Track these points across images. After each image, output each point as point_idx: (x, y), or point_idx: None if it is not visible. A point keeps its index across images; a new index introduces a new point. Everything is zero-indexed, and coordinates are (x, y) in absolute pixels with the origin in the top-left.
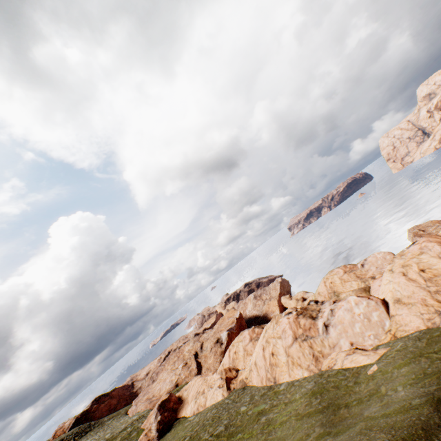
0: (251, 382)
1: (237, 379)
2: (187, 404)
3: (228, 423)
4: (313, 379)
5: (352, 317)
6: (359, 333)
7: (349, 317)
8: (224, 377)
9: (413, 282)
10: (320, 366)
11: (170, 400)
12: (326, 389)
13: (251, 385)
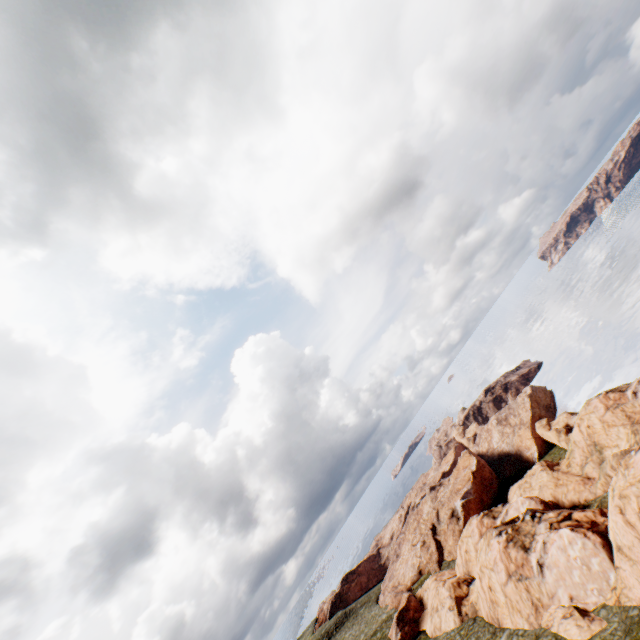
0: (480, 612)
1: (468, 598)
2: (427, 616)
3: None
4: None
5: (567, 560)
6: (579, 583)
7: (564, 559)
8: (452, 595)
9: (631, 528)
10: (539, 620)
11: (408, 607)
12: None
13: (481, 616)
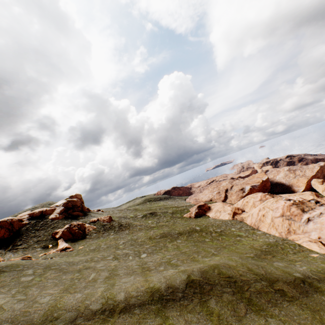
0: (246, 221)
1: (240, 215)
2: (211, 212)
3: (222, 230)
4: (277, 239)
5: None
6: None
7: None
8: (233, 211)
9: None
10: (287, 236)
11: (204, 206)
12: (276, 246)
13: (245, 222)
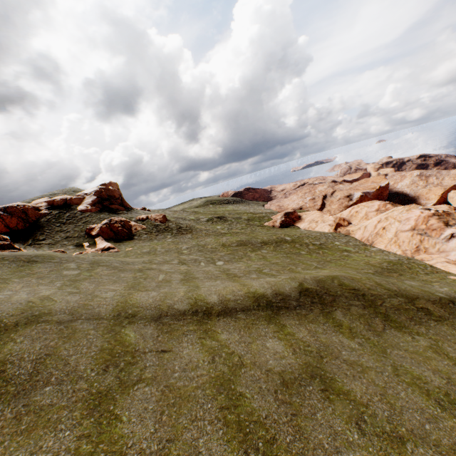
0: (354, 235)
1: (345, 228)
2: (303, 222)
3: (322, 243)
4: (400, 258)
5: None
6: None
7: None
8: (336, 222)
9: None
10: (414, 255)
11: (293, 214)
12: (401, 265)
13: (353, 237)
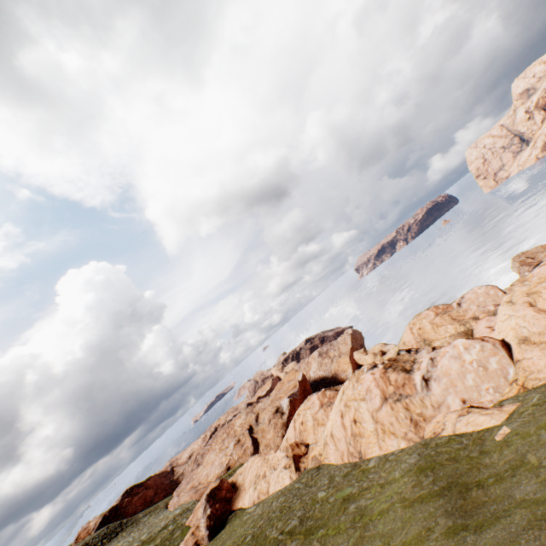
0: (328, 460)
1: (308, 456)
2: (244, 492)
3: (303, 515)
4: (416, 450)
5: (461, 366)
6: (472, 386)
7: (458, 366)
8: (290, 455)
9: (545, 313)
10: (421, 434)
11: (221, 487)
12: (439, 463)
13: (328, 463)
